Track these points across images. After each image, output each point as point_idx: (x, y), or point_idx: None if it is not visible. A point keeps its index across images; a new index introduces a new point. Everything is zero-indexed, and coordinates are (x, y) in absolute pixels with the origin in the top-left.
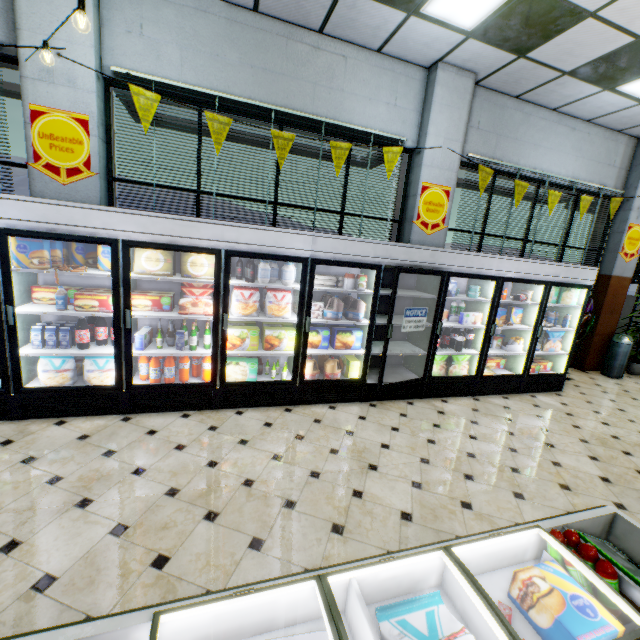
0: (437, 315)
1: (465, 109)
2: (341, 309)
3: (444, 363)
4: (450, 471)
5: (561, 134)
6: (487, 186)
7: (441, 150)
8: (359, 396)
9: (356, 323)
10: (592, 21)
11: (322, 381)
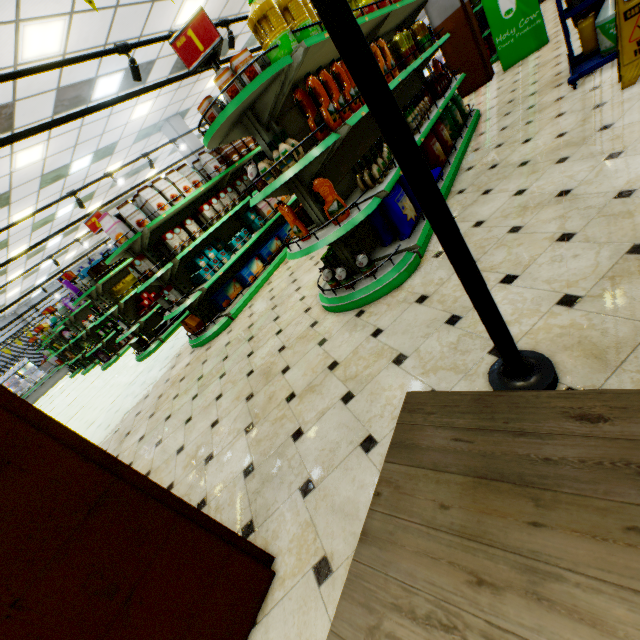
0: None
1: None
2: None
3: None
4: None
5: None
6: None
7: None
8: None
9: None
10: None
11: None
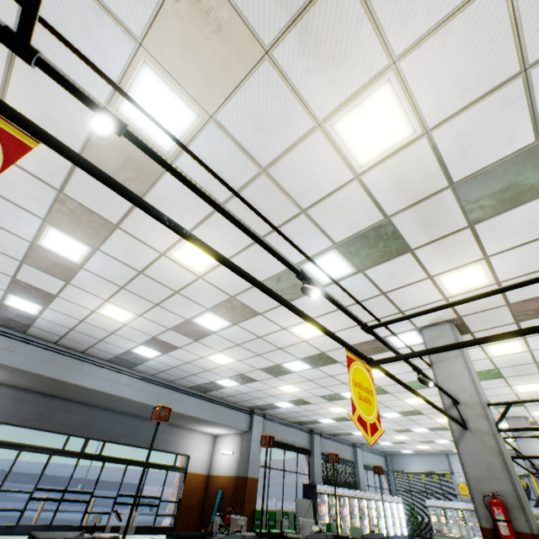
0: None
1: None
2: None
3: None
4: None
5: None
6: None
7: None
8: None
9: None
10: None
11: None
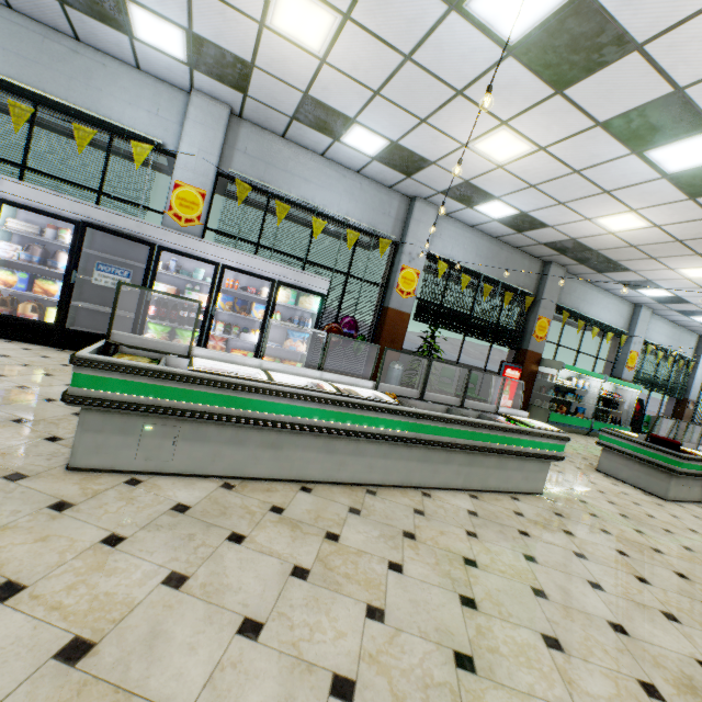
0: (148, 282)
1: (221, 131)
2: (37, 254)
3: (167, 335)
4: (37, 371)
5: (333, 177)
6: (252, 201)
7: (196, 158)
8: (53, 342)
9: (52, 269)
10: (260, 71)
11: (4, 316)
